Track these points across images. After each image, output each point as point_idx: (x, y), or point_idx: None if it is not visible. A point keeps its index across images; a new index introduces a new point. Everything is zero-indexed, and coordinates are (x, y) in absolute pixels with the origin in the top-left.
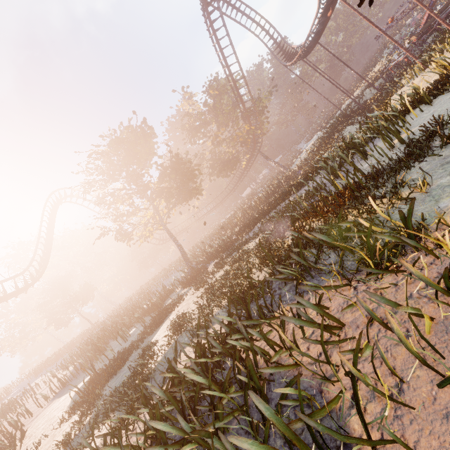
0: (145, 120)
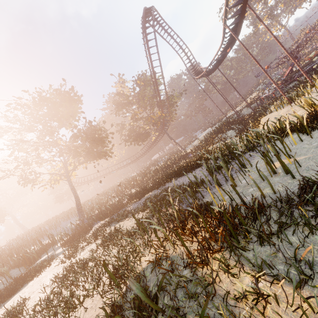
0: (72, 88)
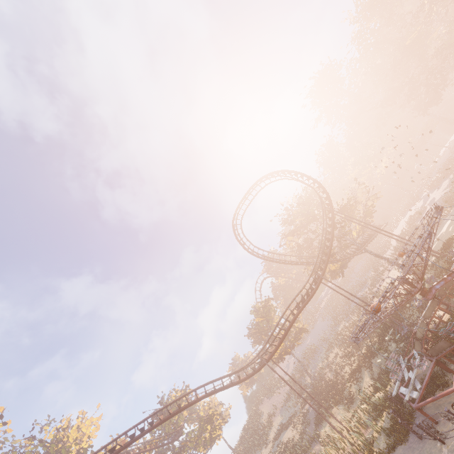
0: (256, 320)
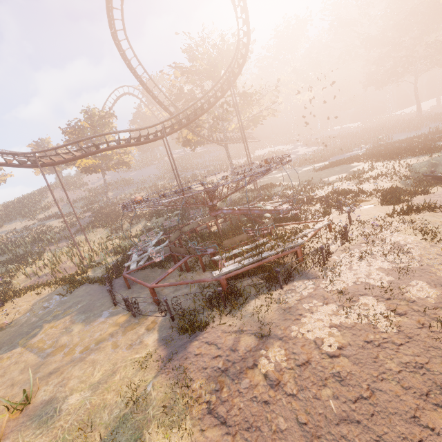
0: (81, 123)
